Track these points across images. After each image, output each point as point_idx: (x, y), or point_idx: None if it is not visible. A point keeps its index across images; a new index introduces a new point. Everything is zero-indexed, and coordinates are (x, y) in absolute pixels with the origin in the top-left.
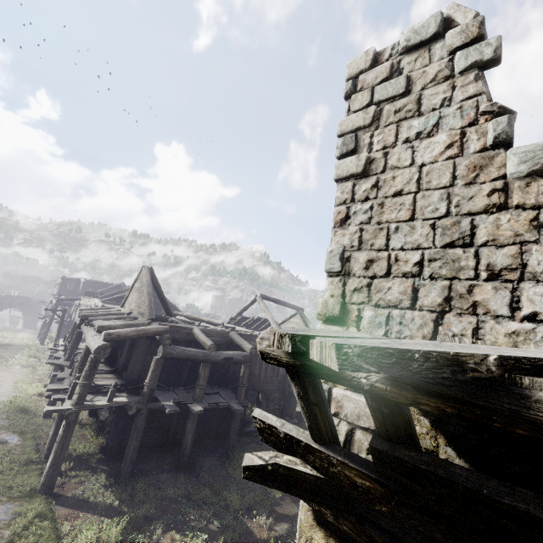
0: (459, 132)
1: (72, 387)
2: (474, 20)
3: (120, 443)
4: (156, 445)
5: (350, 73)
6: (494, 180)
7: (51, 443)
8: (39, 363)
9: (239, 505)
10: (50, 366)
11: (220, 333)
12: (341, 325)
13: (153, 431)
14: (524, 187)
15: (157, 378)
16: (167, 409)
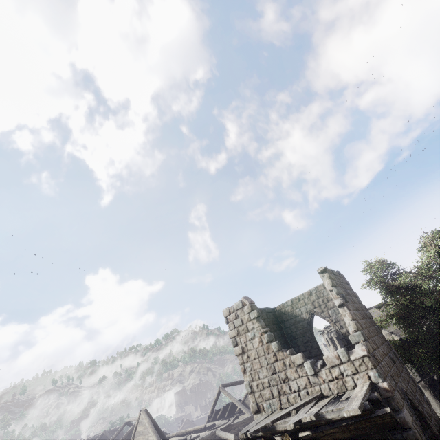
0: (260, 338)
1: None
2: (249, 305)
3: None
4: None
5: (225, 315)
6: (272, 352)
7: None
8: None
9: None
10: None
11: (210, 437)
12: (260, 412)
13: None
14: (278, 354)
15: None
16: None
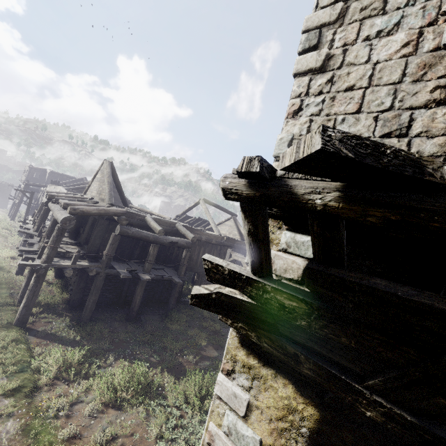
0: (417, 32)
1: (41, 249)
2: None
3: (81, 298)
4: (110, 302)
5: None
6: (439, 77)
7: (23, 292)
8: (10, 234)
9: (174, 347)
10: (20, 238)
11: (168, 223)
12: None
13: (109, 292)
14: None
15: (114, 250)
16: (122, 274)
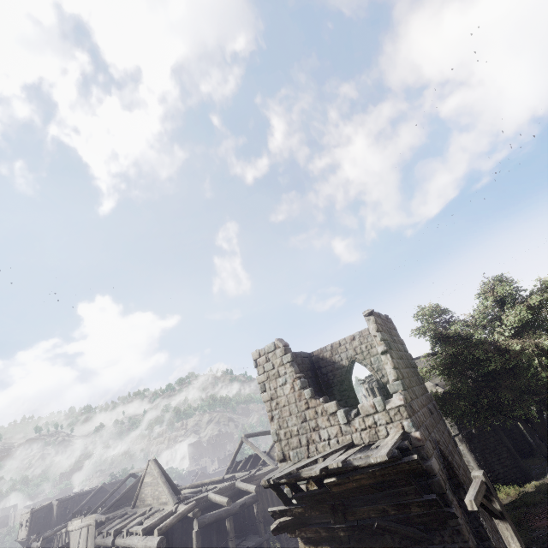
0: (292, 384)
1: None
2: (283, 348)
3: None
4: None
5: (254, 358)
6: (304, 400)
7: None
8: None
9: None
10: None
11: (228, 488)
12: (285, 461)
13: None
14: (310, 401)
15: (201, 547)
16: None
